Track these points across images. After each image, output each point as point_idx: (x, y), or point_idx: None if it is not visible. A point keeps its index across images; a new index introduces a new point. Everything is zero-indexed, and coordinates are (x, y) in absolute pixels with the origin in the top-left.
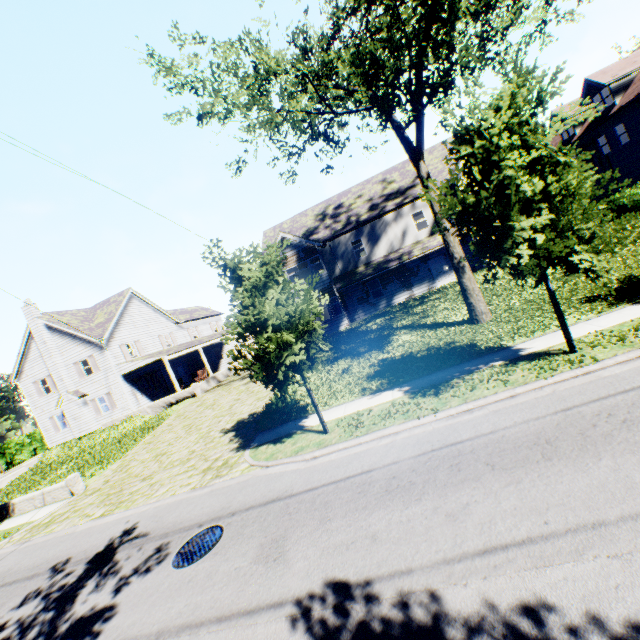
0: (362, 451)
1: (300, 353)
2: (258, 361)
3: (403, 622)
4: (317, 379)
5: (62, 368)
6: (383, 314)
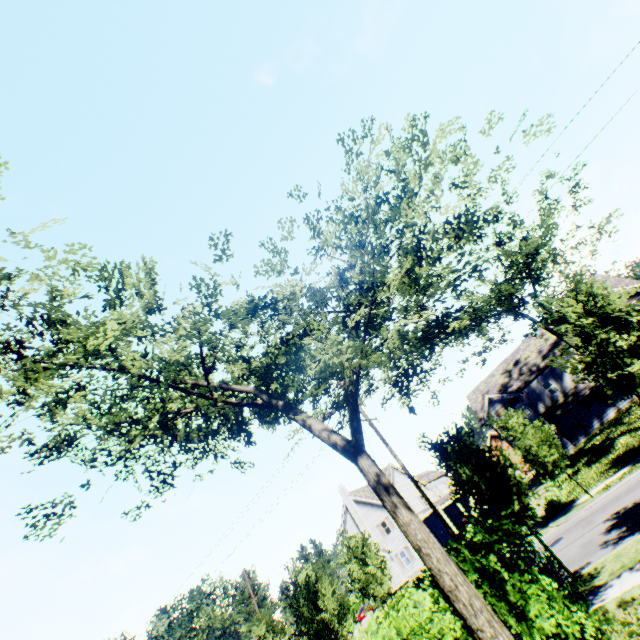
0: (613, 492)
1: (554, 453)
2: (534, 464)
3: (633, 504)
4: (570, 485)
5: (370, 530)
6: (599, 431)
